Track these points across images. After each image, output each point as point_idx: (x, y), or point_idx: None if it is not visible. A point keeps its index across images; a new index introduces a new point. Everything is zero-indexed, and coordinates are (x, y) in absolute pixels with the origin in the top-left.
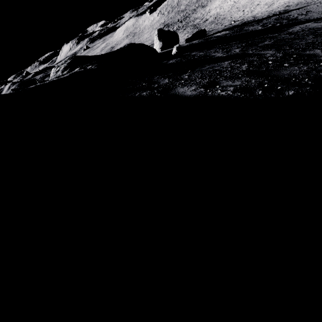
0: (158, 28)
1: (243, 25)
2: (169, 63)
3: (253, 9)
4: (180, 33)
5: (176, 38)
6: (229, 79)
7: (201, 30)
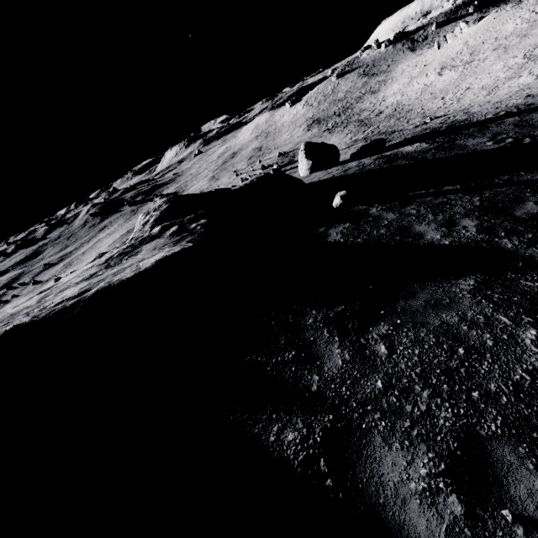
0: (306, 142)
1: (452, 132)
2: (331, 241)
3: (461, 96)
4: (338, 133)
5: (335, 153)
6: (523, 445)
7: (376, 141)
